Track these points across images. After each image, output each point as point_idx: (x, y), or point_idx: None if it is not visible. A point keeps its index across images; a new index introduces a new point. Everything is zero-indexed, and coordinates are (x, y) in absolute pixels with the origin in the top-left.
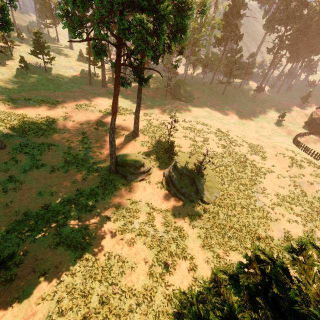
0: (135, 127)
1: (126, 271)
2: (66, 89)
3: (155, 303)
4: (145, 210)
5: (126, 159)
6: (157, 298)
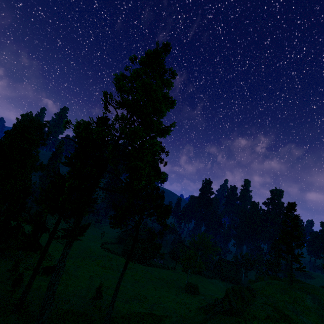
0: None
1: None
2: None
3: None
4: None
5: None
6: None
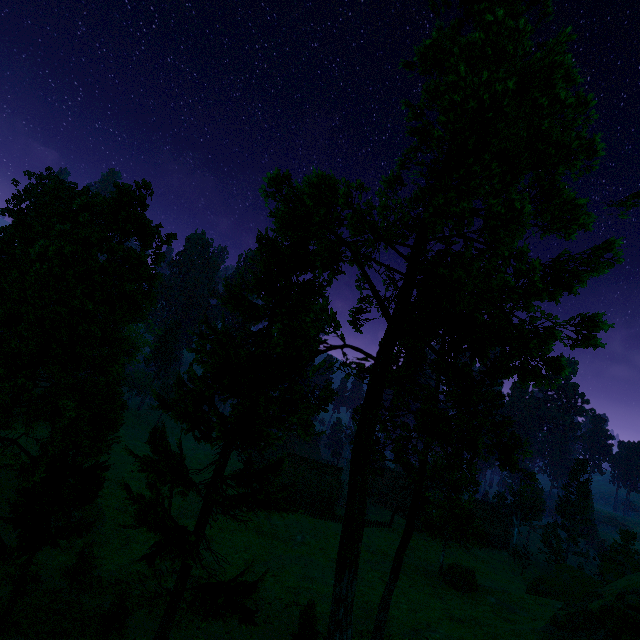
0: None
1: None
2: None
3: None
4: None
5: None
6: None
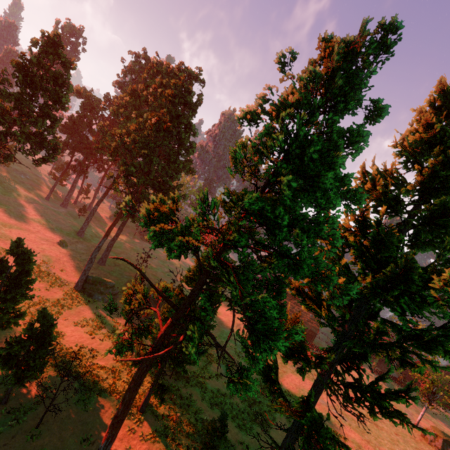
0: (105, 254)
1: (97, 357)
2: (18, 196)
3: (121, 377)
4: (111, 324)
5: (99, 278)
6: (123, 375)
